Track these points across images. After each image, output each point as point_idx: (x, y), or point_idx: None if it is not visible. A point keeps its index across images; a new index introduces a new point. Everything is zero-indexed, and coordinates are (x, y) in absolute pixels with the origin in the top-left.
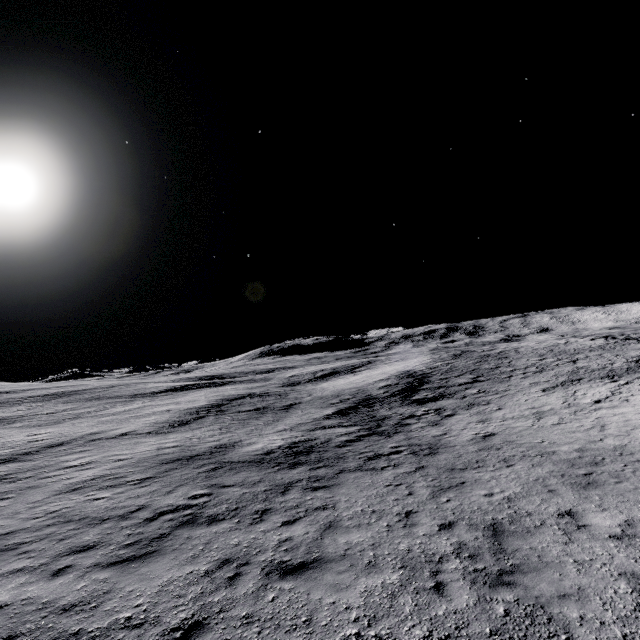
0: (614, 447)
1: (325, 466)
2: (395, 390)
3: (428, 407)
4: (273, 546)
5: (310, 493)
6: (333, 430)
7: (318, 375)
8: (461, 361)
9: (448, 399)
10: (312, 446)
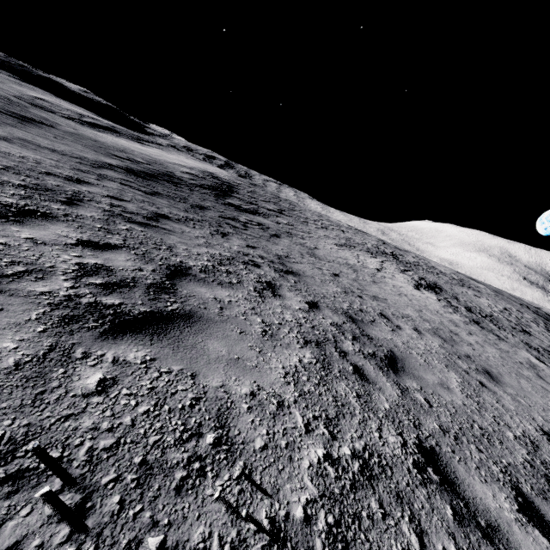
0: (439, 322)
1: (127, 247)
2: (204, 183)
3: (249, 217)
4: None
5: (93, 345)
6: (123, 187)
7: (87, 120)
8: (260, 190)
9: (265, 218)
10: (82, 193)
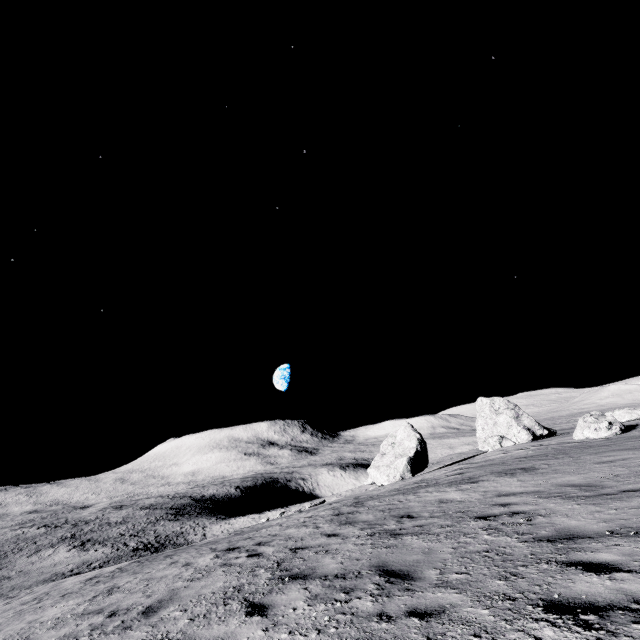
0: (59, 561)
1: None
2: None
3: None
4: (6, 586)
5: None
6: None
7: None
8: None
9: None
10: None
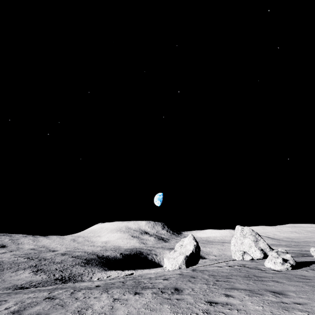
0: (21, 278)
1: None
2: None
3: None
4: None
5: None
6: None
7: None
8: None
9: None
10: None
